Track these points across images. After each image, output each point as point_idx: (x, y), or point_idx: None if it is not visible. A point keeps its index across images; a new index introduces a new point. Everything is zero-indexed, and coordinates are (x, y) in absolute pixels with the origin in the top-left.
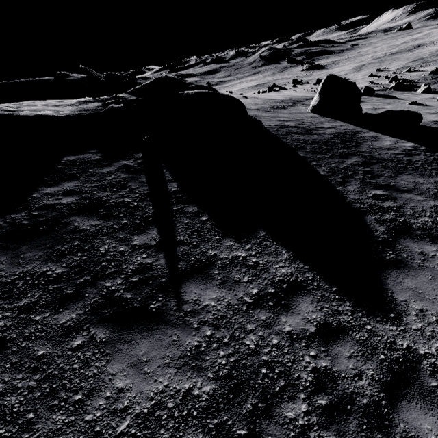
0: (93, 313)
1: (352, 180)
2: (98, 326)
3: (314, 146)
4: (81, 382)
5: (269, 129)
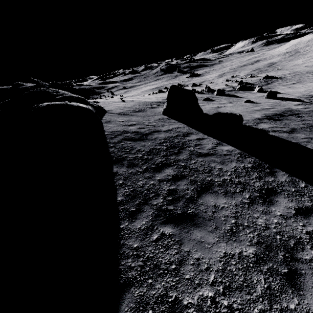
0: None
1: (147, 208)
2: None
3: (136, 155)
4: None
5: (107, 136)
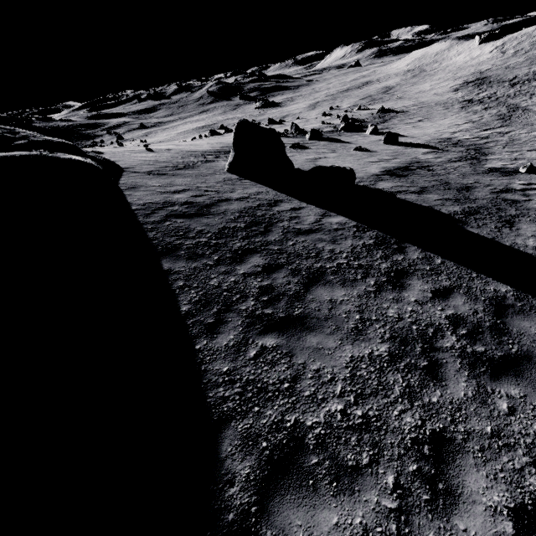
0: None
1: (232, 316)
2: None
3: (198, 240)
4: None
5: (137, 213)
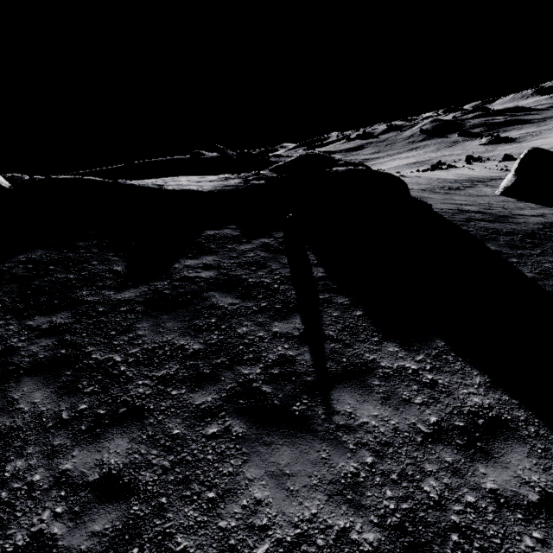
0: (229, 401)
1: None
2: (234, 416)
3: (511, 237)
4: (215, 478)
5: (441, 214)
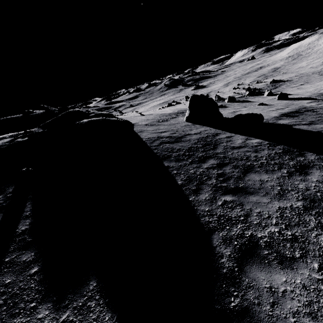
0: None
1: (205, 186)
2: None
3: (179, 153)
4: None
5: (146, 142)
